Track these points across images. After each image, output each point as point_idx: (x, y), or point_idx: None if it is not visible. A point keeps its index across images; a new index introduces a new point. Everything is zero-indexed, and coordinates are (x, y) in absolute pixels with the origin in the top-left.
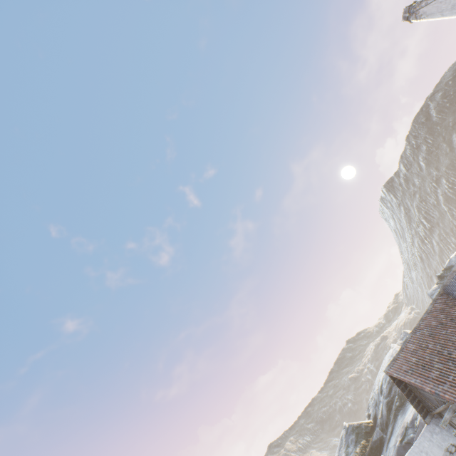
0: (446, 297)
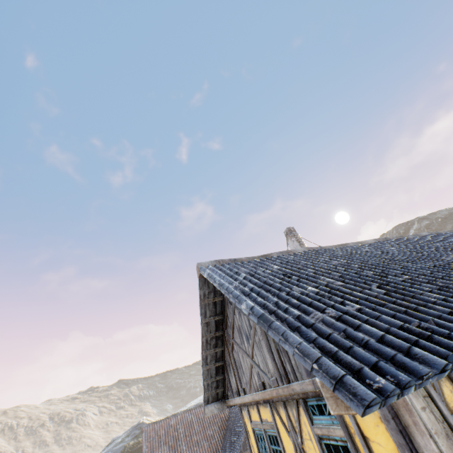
0: None
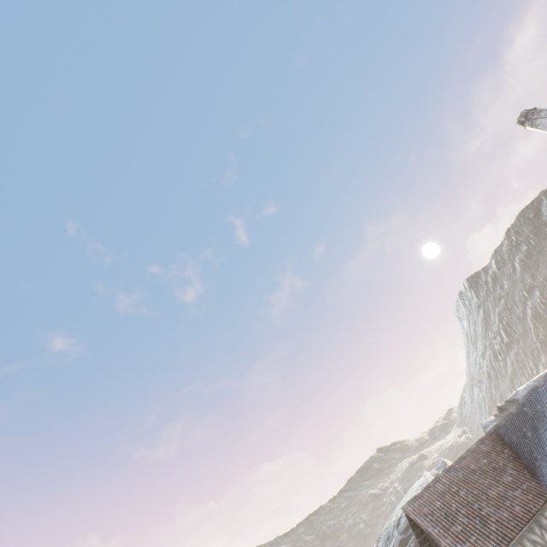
0: (495, 439)
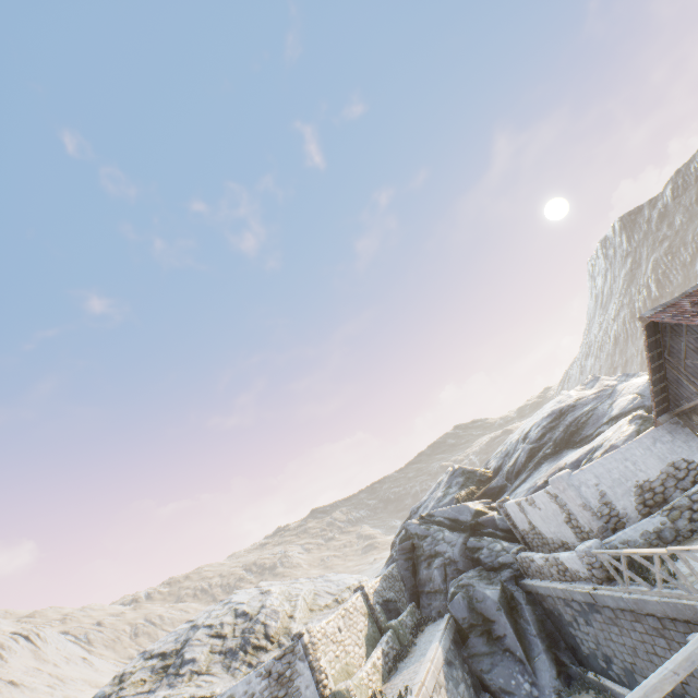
0: None
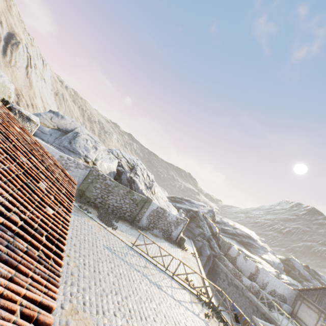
0: None
